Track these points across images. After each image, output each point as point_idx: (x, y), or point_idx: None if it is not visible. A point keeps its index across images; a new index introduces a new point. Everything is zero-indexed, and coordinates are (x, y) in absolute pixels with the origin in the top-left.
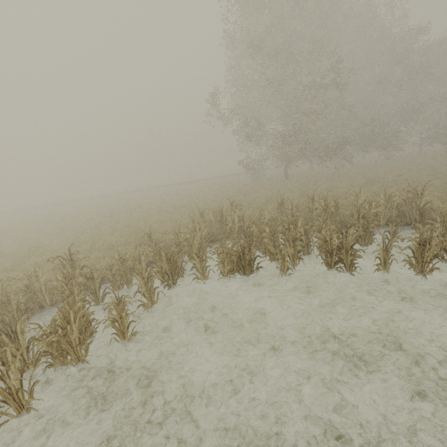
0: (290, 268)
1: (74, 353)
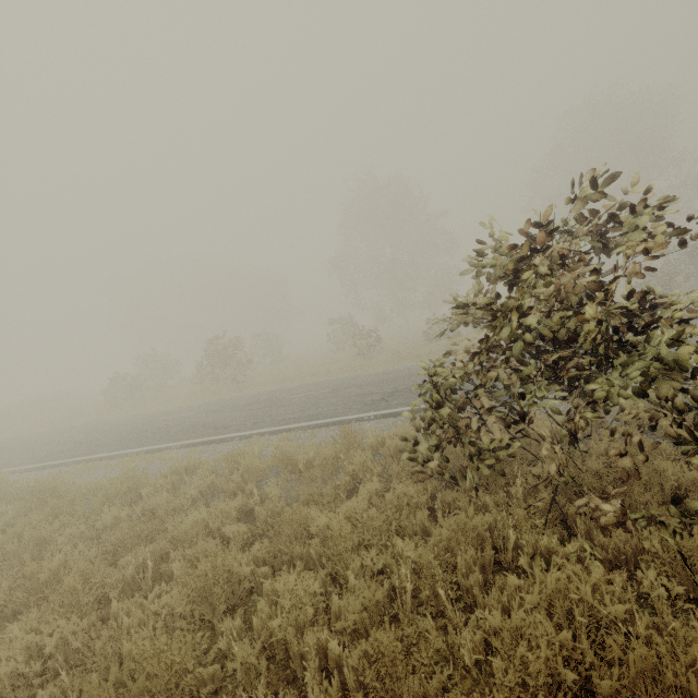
0: None
1: None
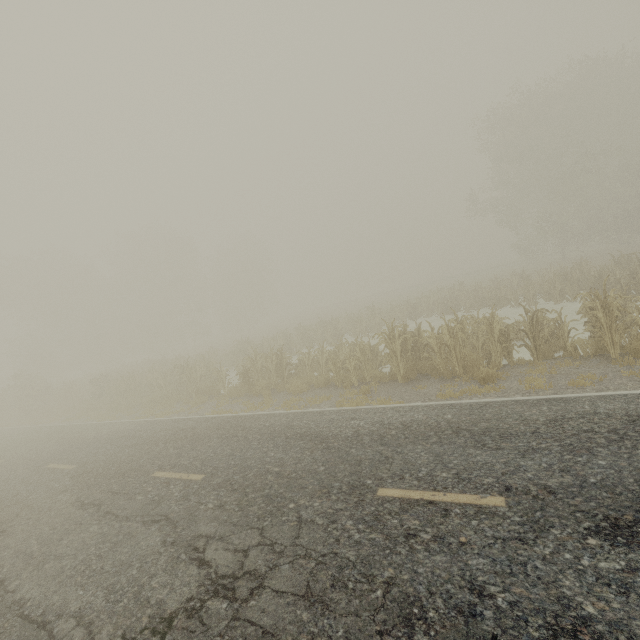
0: (468, 308)
1: (377, 328)
